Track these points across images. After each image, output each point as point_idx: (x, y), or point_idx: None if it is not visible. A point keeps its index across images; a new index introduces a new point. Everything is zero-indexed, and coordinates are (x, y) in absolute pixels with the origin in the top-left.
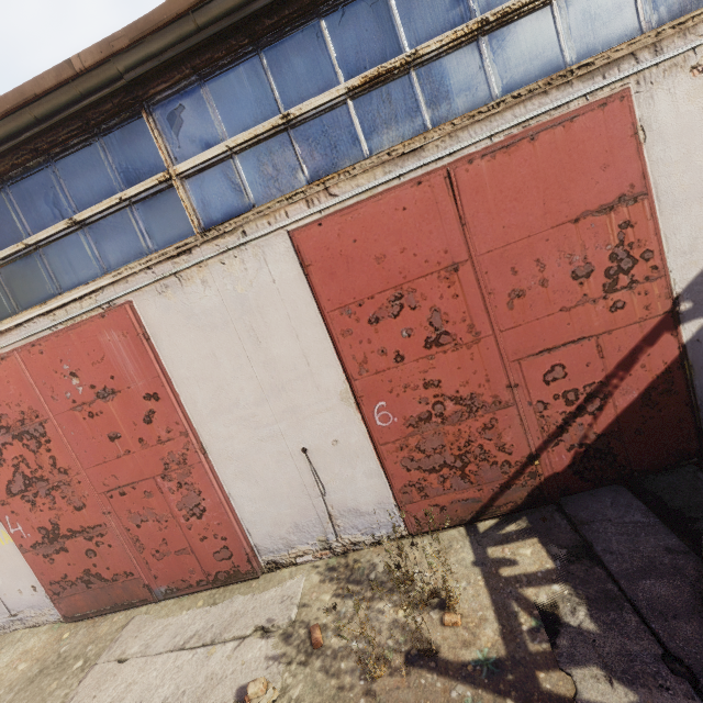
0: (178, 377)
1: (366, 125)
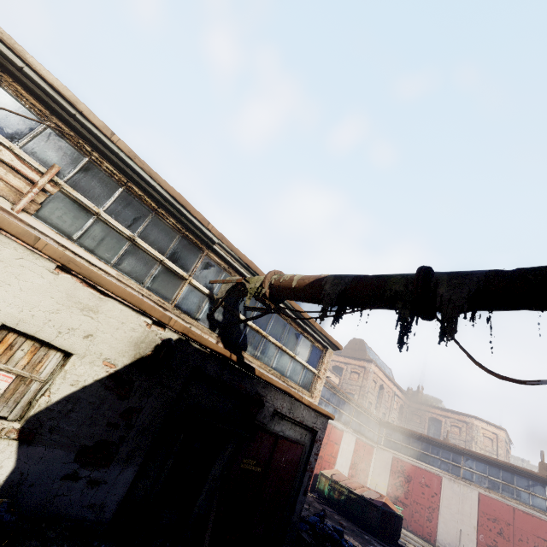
0: (442, 495)
1: (502, 489)
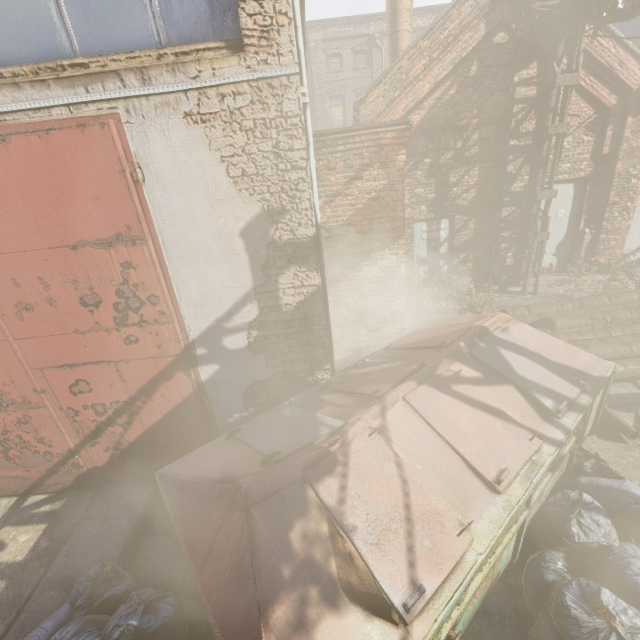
0: None
1: None
